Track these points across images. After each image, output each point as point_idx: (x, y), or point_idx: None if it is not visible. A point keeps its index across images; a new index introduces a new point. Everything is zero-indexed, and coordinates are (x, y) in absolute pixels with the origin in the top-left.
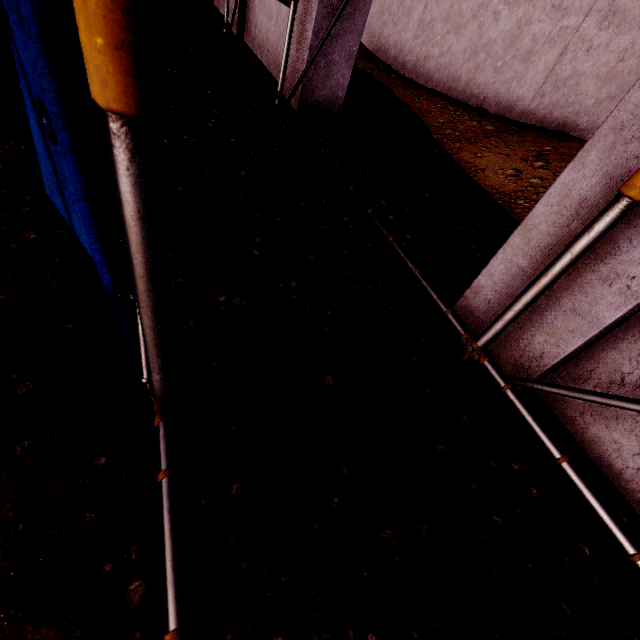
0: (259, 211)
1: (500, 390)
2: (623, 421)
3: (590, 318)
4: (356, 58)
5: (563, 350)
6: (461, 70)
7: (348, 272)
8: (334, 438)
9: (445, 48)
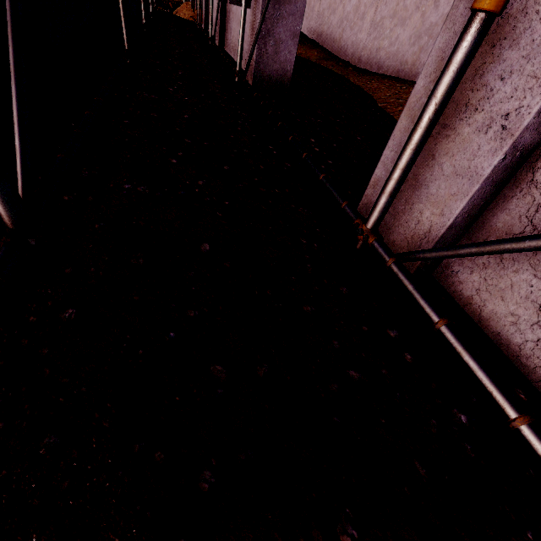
0: (190, 138)
1: (386, 266)
2: (518, 288)
3: (470, 174)
4: (320, 59)
5: (448, 217)
6: (407, 54)
7: (258, 179)
8: (192, 288)
9: (393, 39)
